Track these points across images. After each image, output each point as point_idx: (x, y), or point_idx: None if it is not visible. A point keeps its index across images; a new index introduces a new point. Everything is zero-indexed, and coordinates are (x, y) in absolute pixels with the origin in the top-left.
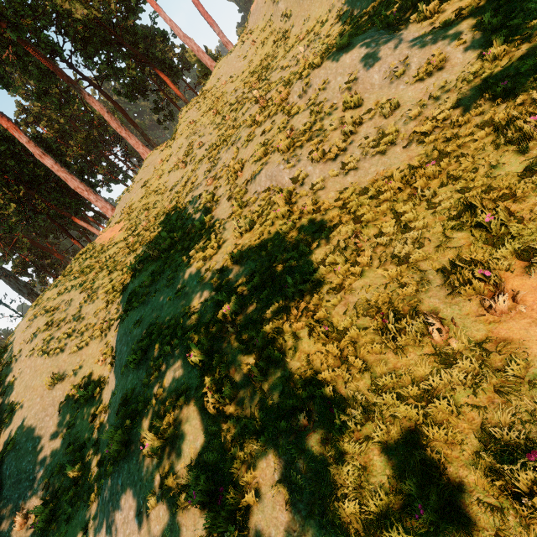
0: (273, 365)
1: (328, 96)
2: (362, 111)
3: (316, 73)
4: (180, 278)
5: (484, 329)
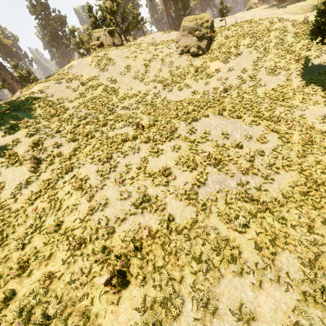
0: None
1: (214, 138)
2: (245, 150)
3: (196, 124)
4: (221, 297)
5: None
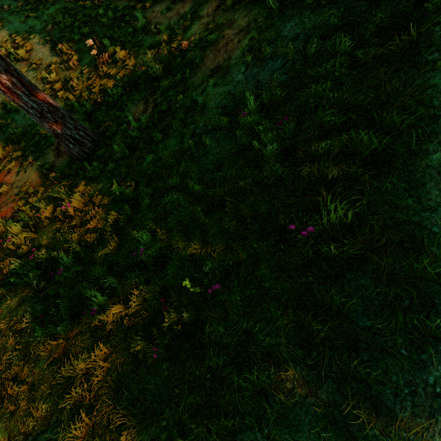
0: (34, 18)
1: None
2: None
3: None
4: None
5: (110, 3)
